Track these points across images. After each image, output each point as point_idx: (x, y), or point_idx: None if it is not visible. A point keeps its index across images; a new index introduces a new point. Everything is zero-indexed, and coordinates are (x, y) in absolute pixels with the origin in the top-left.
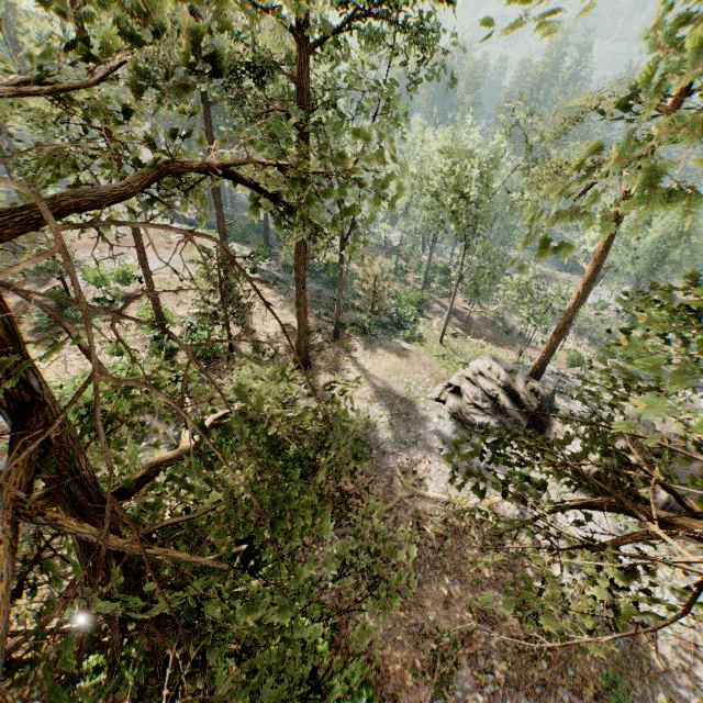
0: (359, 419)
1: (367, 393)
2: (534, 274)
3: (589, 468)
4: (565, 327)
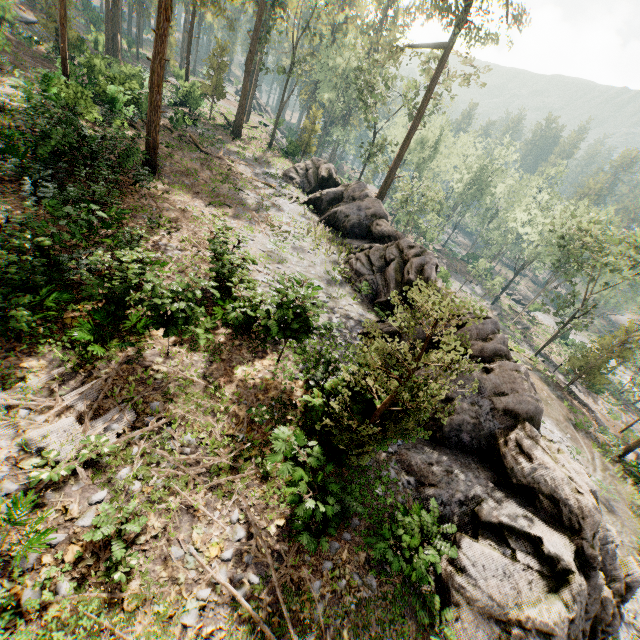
0: (235, 150)
1: (253, 153)
2: (428, 185)
3: (316, 194)
4: (390, 175)
